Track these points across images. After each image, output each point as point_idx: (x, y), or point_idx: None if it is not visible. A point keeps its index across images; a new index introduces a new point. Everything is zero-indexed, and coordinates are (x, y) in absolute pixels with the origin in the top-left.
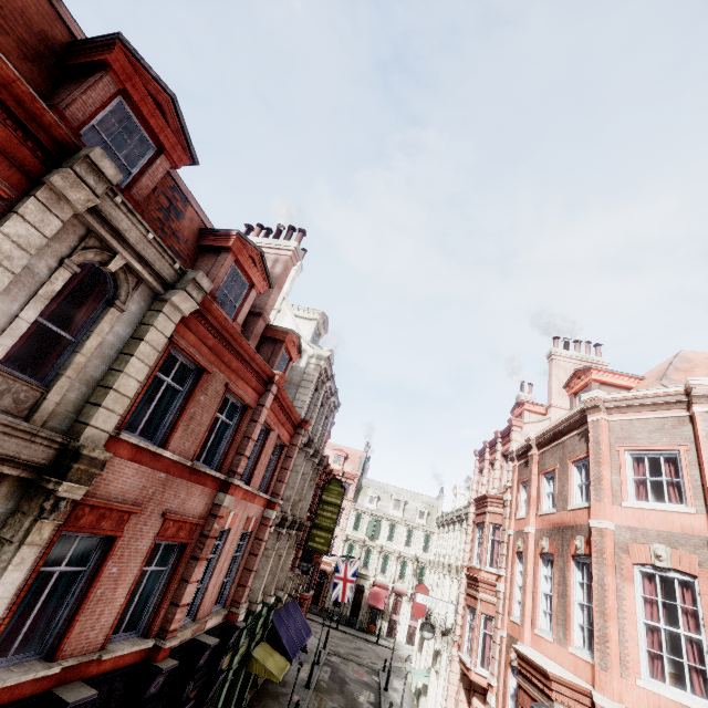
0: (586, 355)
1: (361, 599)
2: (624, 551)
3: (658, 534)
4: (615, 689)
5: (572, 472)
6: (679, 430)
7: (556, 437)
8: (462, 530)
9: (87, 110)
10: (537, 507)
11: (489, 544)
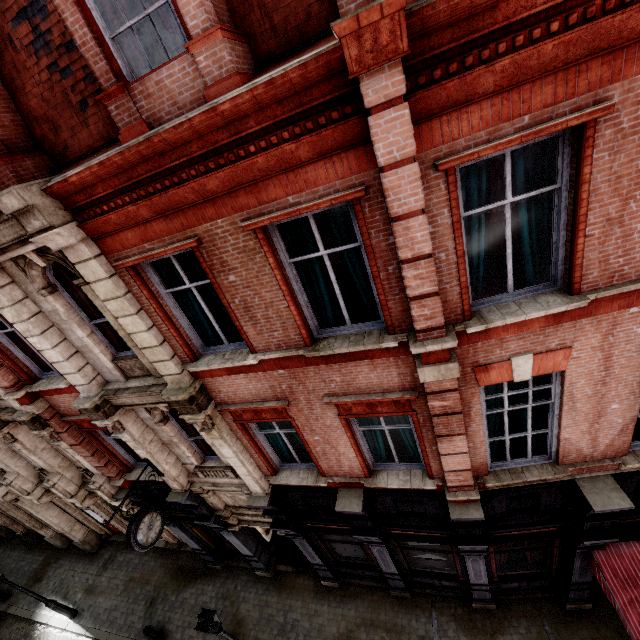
0: None
1: None
2: None
3: None
4: None
5: None
6: None
7: None
8: None
9: None
10: None
11: None
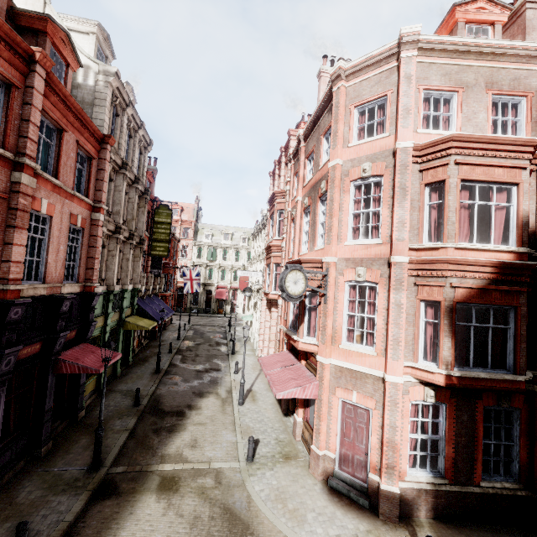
0: None
1: (211, 297)
2: (346, 176)
3: (367, 158)
4: (333, 251)
5: (323, 143)
6: (390, 79)
7: (315, 124)
8: (265, 231)
9: None
10: (303, 183)
11: (277, 224)
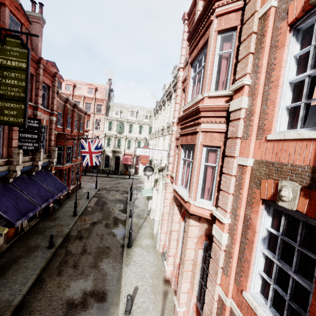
0: None
1: (119, 162)
2: None
3: None
4: None
5: None
6: None
7: None
8: (171, 101)
9: None
10: None
11: (215, 63)
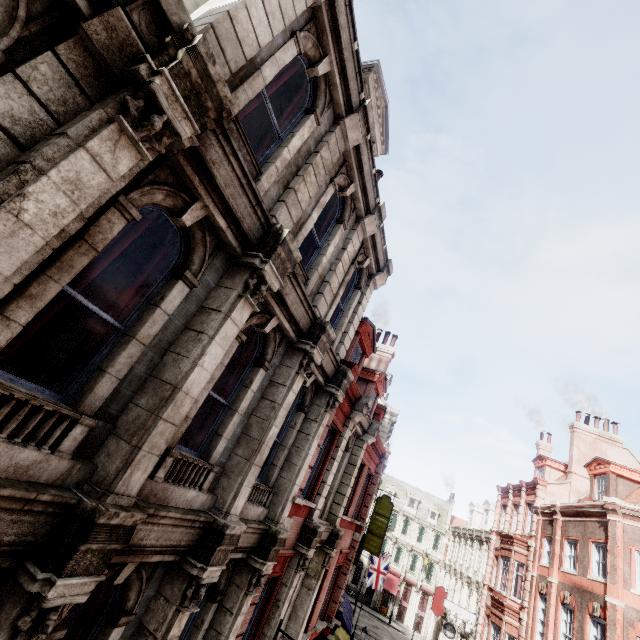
0: (604, 432)
1: None
2: (630, 625)
3: None
4: None
5: (591, 549)
6: None
7: (579, 515)
8: (482, 550)
9: (350, 358)
10: (559, 563)
11: (514, 578)
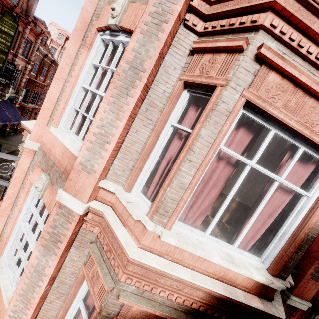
0: None
1: None
2: (97, 17)
3: None
4: (34, 132)
5: None
6: None
7: None
8: None
9: None
10: None
11: None
